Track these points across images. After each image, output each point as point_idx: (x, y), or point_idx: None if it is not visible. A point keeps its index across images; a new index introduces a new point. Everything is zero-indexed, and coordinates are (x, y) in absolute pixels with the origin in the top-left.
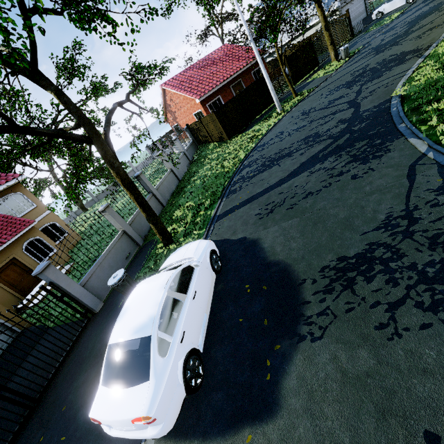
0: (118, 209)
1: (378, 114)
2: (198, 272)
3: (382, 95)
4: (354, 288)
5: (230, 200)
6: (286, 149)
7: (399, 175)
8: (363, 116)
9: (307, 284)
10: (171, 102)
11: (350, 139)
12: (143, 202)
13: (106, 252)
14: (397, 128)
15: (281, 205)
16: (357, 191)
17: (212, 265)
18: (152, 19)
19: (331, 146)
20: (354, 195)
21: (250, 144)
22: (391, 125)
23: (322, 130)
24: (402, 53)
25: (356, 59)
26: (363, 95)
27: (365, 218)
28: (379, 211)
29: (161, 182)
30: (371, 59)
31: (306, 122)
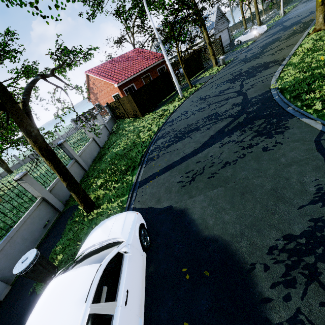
0: (42, 173)
1: (264, 100)
2: (128, 260)
3: (262, 87)
4: (321, 280)
5: (150, 167)
6: (194, 124)
7: (309, 149)
8: (253, 102)
9: (259, 271)
10: (94, 85)
11: (248, 118)
12: (63, 171)
13: (20, 223)
14: (286, 111)
15: (201, 173)
16: (274, 162)
17: (142, 243)
18: (78, 0)
19: (234, 123)
20: (273, 166)
21: (160, 120)
22: (280, 108)
23: (221, 110)
24: (264, 62)
25: (231, 66)
26: (246, 87)
27: (295, 189)
28: (306, 183)
29: (83, 149)
30: (242, 66)
31: (205, 105)
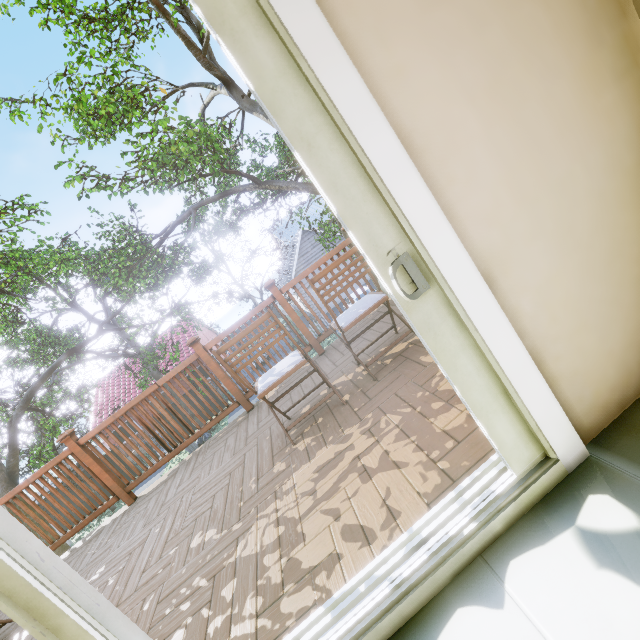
0: None
1: None
2: None
3: None
4: None
5: None
6: None
7: None
8: None
9: None
10: None
11: None
12: None
13: None
14: None
15: None
16: None
17: None
18: None
19: None
20: None
21: None
22: None
23: None
24: None
25: None
26: None
27: None
28: None
29: None
30: None
31: None
